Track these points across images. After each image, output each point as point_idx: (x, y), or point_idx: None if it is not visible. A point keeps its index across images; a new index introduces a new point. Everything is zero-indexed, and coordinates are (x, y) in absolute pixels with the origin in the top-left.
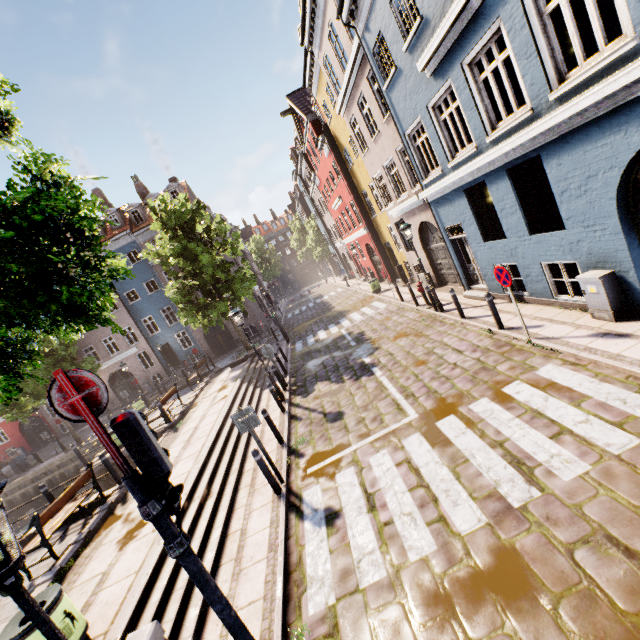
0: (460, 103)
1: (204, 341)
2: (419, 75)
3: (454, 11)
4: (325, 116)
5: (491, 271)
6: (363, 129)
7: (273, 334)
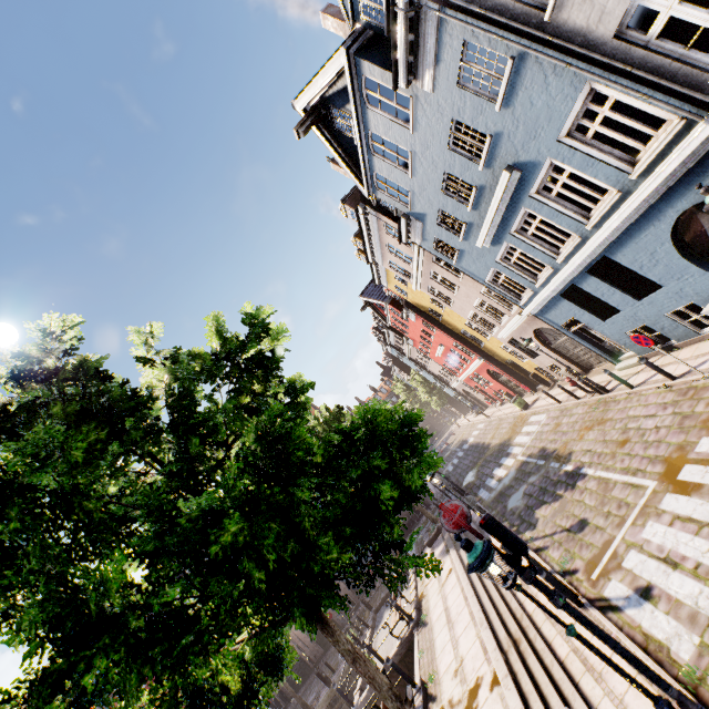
0: (522, 251)
1: None
2: (479, 248)
3: (490, 216)
4: (400, 295)
5: (627, 339)
6: (442, 290)
7: (447, 496)
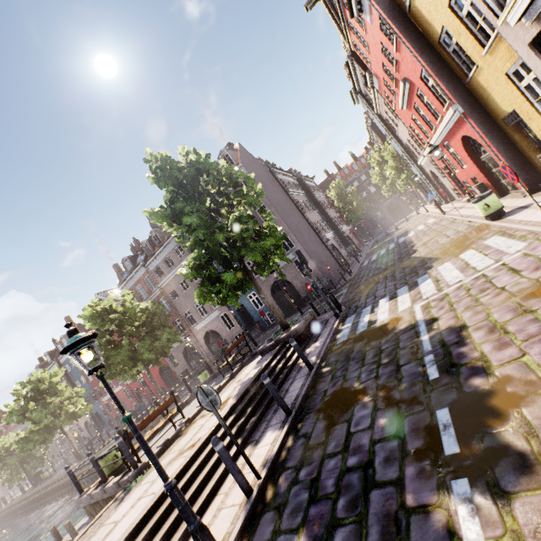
0: None
1: (273, 301)
2: None
3: None
4: None
5: None
6: None
7: None
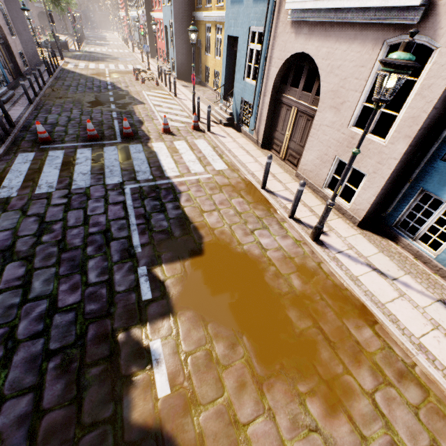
0: None
1: (38, 20)
2: None
3: None
4: None
5: (136, 40)
6: None
7: None
